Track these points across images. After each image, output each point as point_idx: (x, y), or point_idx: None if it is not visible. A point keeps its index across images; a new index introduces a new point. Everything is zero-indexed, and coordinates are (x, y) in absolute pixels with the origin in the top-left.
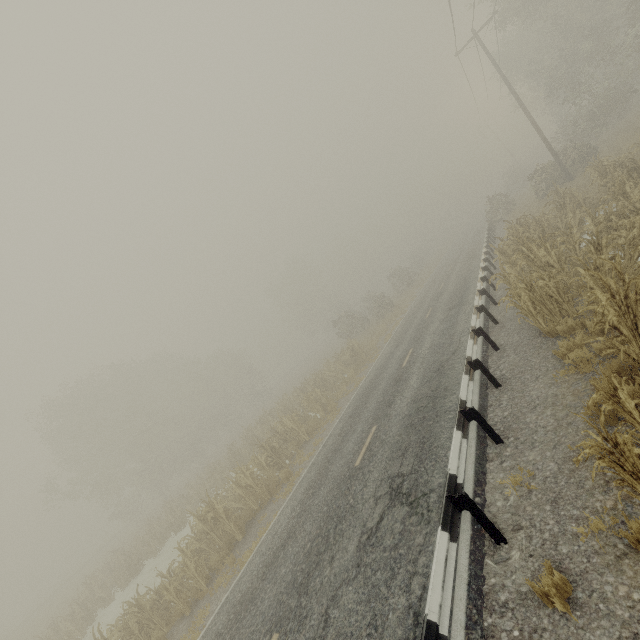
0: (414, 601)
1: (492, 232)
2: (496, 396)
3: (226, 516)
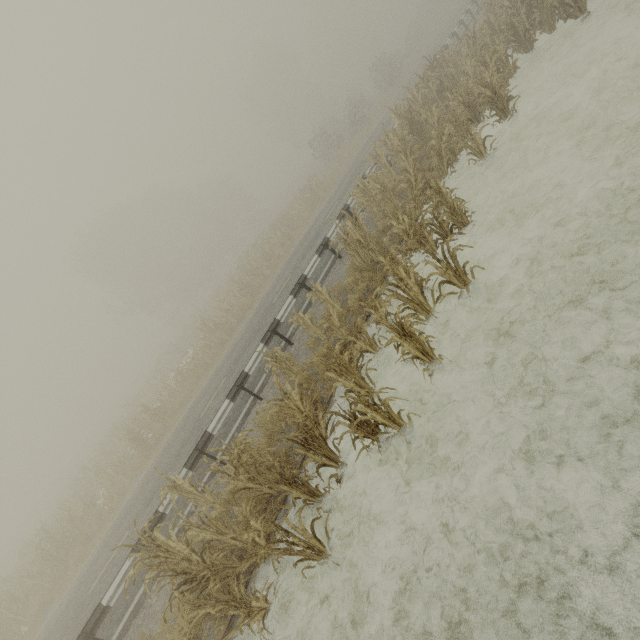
0: (261, 365)
1: (471, 14)
2: (336, 265)
3: (215, 328)
